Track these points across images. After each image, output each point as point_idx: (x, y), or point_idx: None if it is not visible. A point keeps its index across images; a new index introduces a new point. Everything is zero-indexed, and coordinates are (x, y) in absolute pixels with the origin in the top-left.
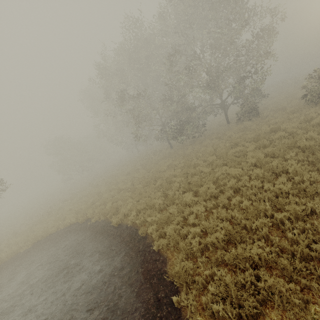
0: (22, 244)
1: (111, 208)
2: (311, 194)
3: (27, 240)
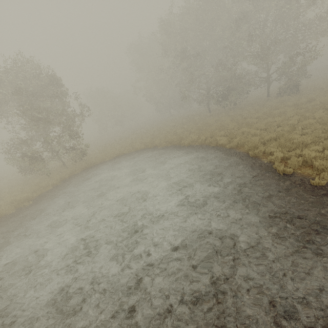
0: (104, 157)
1: (178, 138)
2: (326, 123)
3: (106, 156)
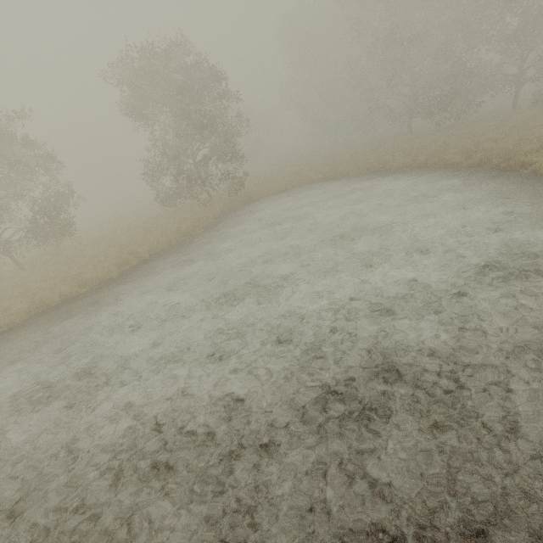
0: (264, 190)
1: (380, 161)
2: None
3: (266, 189)
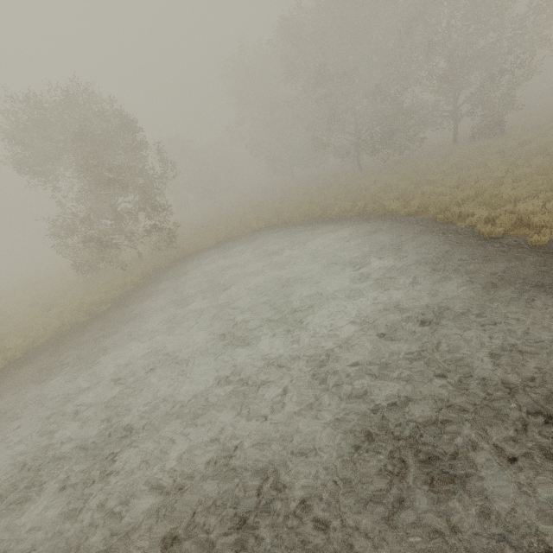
0: (202, 242)
1: (321, 207)
2: (547, 172)
3: (204, 241)
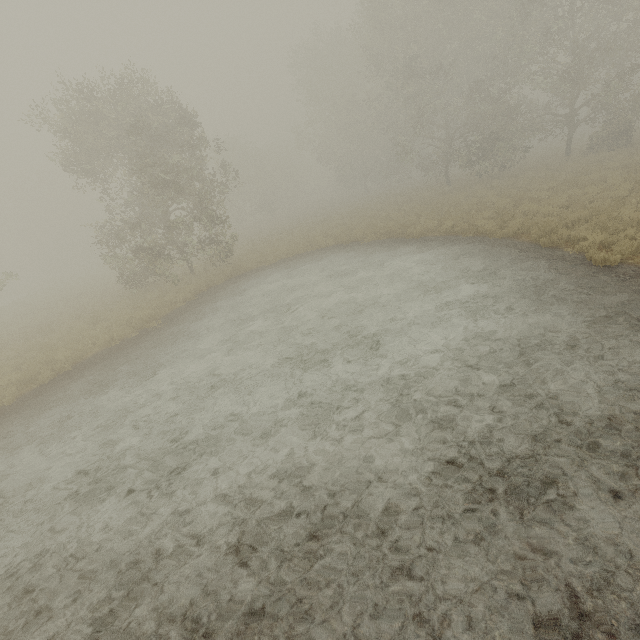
0: (261, 259)
1: (400, 225)
2: None
3: (263, 258)
